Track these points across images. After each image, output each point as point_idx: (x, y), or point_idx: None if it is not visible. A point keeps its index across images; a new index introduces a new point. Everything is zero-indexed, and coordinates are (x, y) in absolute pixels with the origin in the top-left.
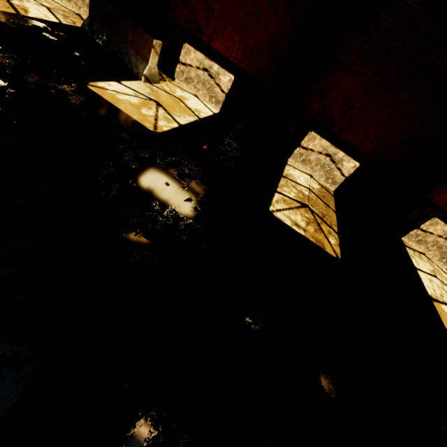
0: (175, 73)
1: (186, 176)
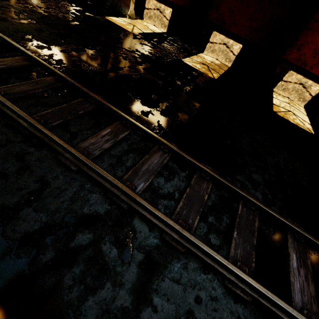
0: (144, 15)
1: (143, 44)
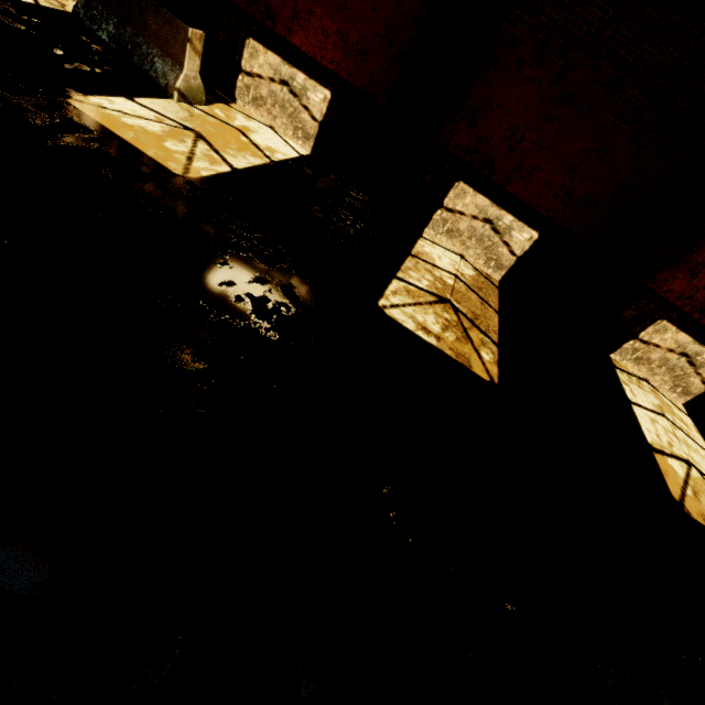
0: (236, 90)
1: (230, 247)
